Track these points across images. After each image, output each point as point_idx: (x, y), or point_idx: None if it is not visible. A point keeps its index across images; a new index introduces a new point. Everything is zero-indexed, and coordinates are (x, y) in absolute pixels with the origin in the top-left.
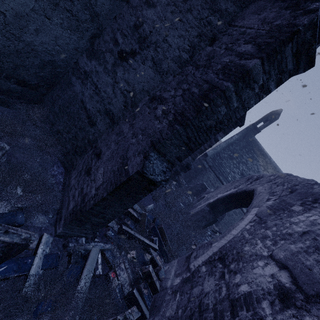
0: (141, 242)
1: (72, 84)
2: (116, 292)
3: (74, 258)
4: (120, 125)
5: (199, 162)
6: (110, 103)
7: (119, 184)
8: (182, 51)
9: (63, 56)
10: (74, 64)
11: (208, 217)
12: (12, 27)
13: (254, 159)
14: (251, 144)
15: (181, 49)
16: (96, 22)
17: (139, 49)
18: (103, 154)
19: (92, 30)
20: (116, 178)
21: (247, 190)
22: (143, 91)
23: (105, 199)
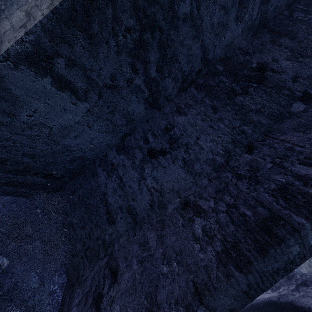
0: None
1: (97, 174)
2: None
3: None
4: (144, 230)
5: None
6: (134, 200)
7: None
8: (216, 155)
9: (94, 151)
10: (102, 156)
11: None
12: (55, 136)
13: None
14: None
15: (215, 152)
16: (130, 125)
17: (169, 148)
18: (121, 275)
19: (125, 130)
20: None
21: (298, 305)
22: (173, 191)
23: None
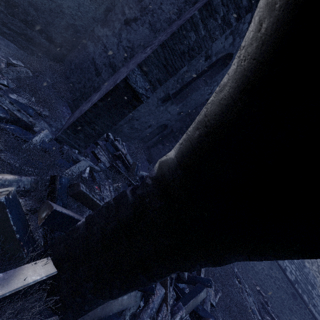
0: (128, 181)
1: (87, 46)
2: (96, 189)
3: (66, 156)
4: (119, 70)
5: None
6: (114, 58)
7: (108, 91)
8: (172, 14)
9: (83, 23)
10: (91, 32)
11: None
12: None
13: None
14: None
15: (171, 12)
16: None
17: (140, 16)
18: (102, 88)
19: (106, 4)
20: (107, 90)
21: None
22: (140, 46)
23: (96, 105)
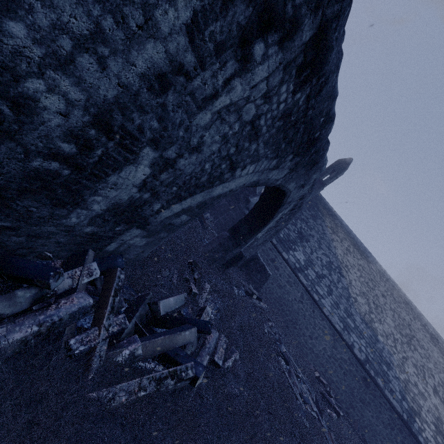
0: None
1: None
2: None
3: None
4: None
5: (239, 210)
6: None
7: None
8: None
9: None
10: None
11: (227, 245)
12: None
13: (319, 218)
14: (314, 200)
15: None
16: None
17: None
18: None
19: None
20: None
21: None
22: None
23: None
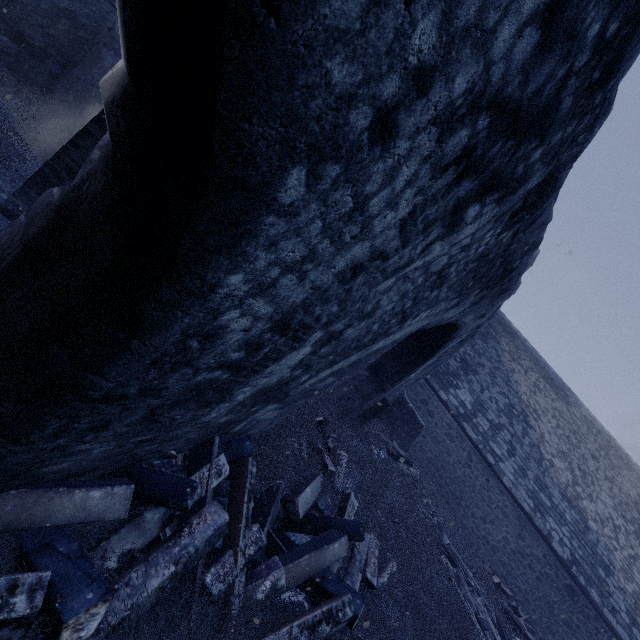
0: None
1: (101, 58)
2: None
3: None
4: None
5: None
6: None
7: None
8: None
9: (89, 10)
10: (109, 32)
11: (365, 390)
12: None
13: (491, 338)
14: None
15: None
16: None
17: None
18: None
19: None
20: None
21: None
22: None
23: (88, 132)
